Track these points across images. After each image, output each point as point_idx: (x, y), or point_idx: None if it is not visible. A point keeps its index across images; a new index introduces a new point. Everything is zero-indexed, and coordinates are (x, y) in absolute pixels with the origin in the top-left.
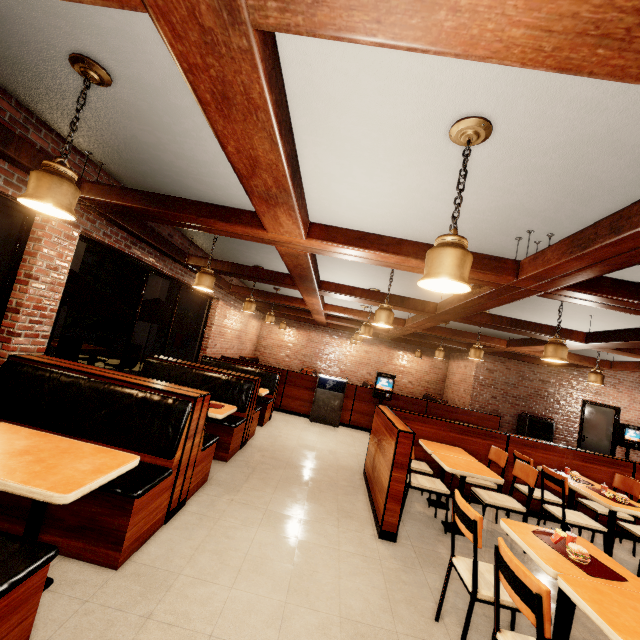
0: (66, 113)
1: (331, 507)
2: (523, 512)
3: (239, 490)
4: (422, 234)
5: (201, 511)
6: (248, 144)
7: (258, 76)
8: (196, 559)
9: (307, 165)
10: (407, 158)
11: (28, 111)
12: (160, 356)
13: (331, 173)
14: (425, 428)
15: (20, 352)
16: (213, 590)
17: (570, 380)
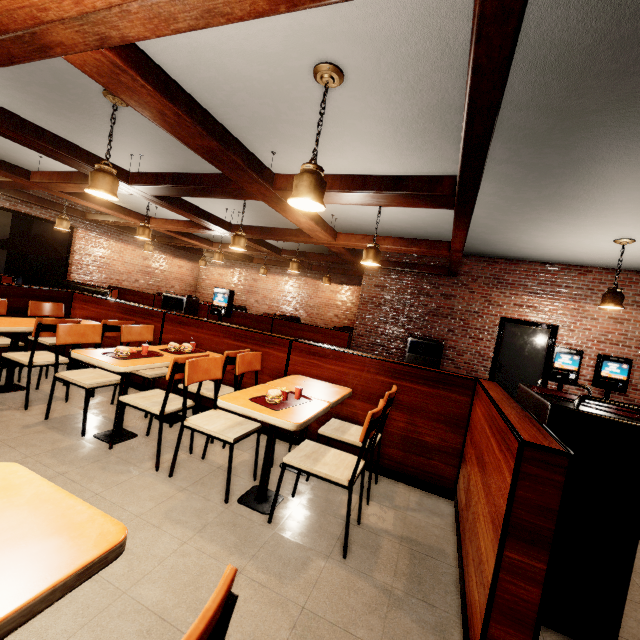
0: None
1: None
2: (26, 365)
3: None
4: None
5: None
6: None
7: None
8: None
9: None
10: None
11: None
12: None
13: None
14: (98, 310)
15: None
16: None
17: (484, 292)
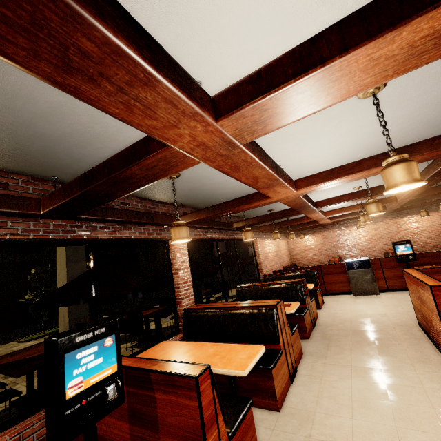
0: (165, 193)
1: (402, 357)
2: None
3: (326, 356)
4: (373, 145)
5: (308, 373)
6: (250, 174)
7: (248, 155)
8: (320, 402)
9: (278, 154)
10: (337, 120)
11: (152, 200)
12: (241, 285)
13: (293, 150)
14: None
15: (186, 306)
16: (340, 420)
17: None
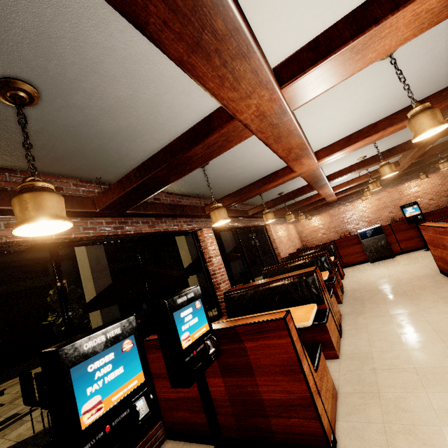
0: (190, 185)
1: (434, 298)
2: None
3: (364, 312)
4: (381, 108)
5: (353, 327)
6: (287, 145)
7: (293, 122)
8: (373, 345)
9: None
10: (354, 86)
11: (177, 194)
12: (266, 268)
13: (312, 123)
14: None
15: (225, 290)
16: (396, 353)
17: None
